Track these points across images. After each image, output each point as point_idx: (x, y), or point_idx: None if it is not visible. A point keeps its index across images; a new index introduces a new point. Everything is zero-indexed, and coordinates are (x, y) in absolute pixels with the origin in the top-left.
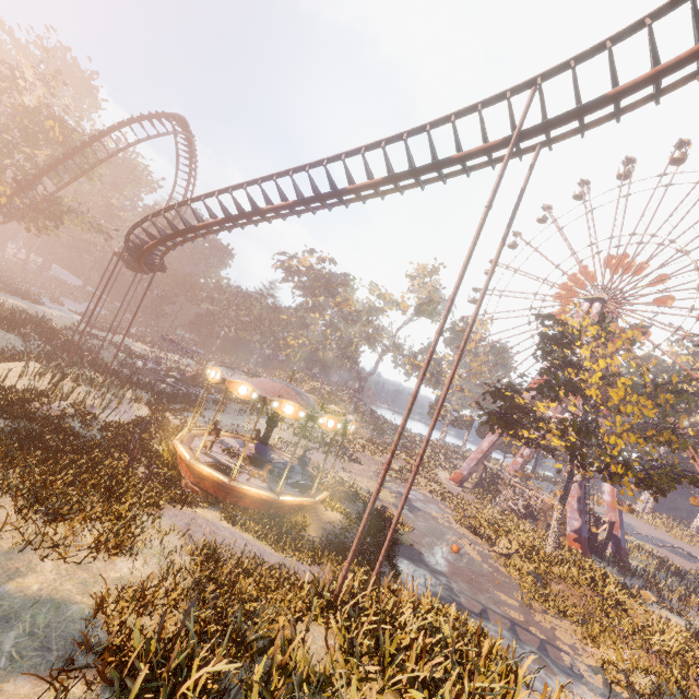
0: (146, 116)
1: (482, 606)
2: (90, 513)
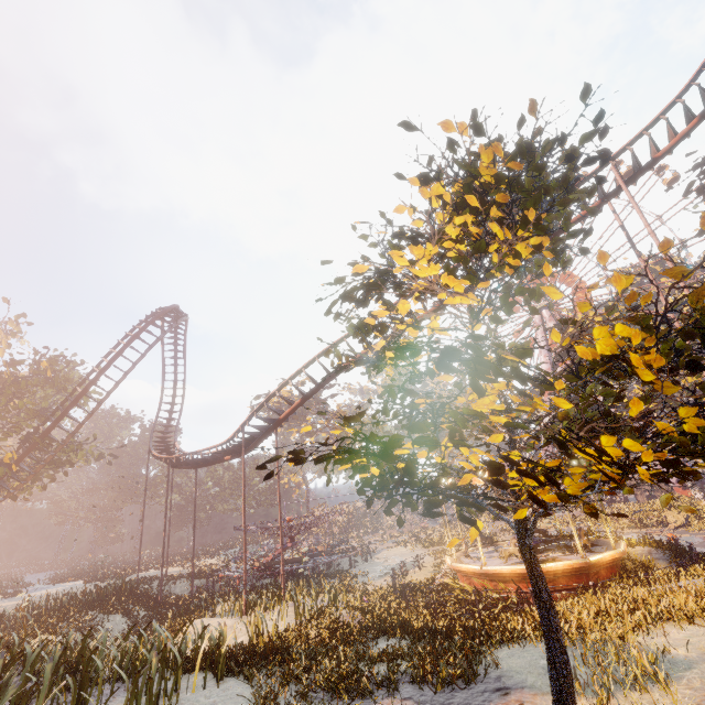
0: (157, 315)
1: None
2: (697, 594)
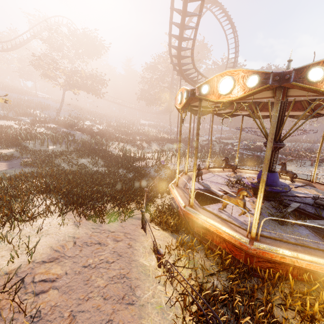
0: None
1: None
2: None
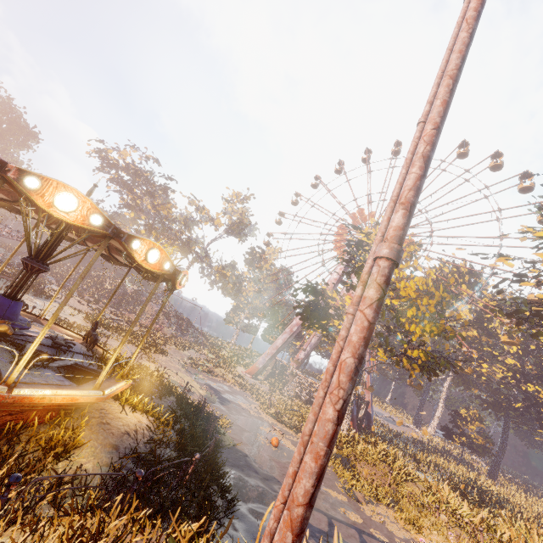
0: None
1: (326, 517)
2: None
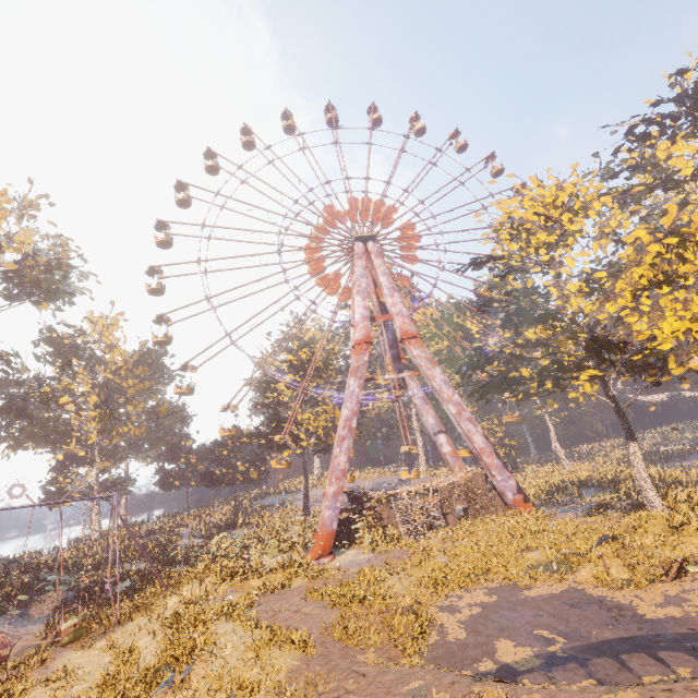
0: None
1: None
2: None
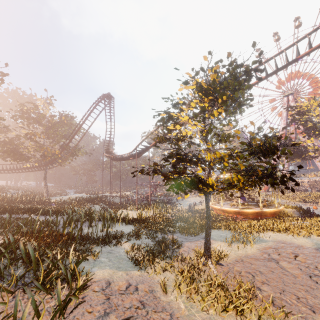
0: (102, 98)
1: None
2: (288, 225)
